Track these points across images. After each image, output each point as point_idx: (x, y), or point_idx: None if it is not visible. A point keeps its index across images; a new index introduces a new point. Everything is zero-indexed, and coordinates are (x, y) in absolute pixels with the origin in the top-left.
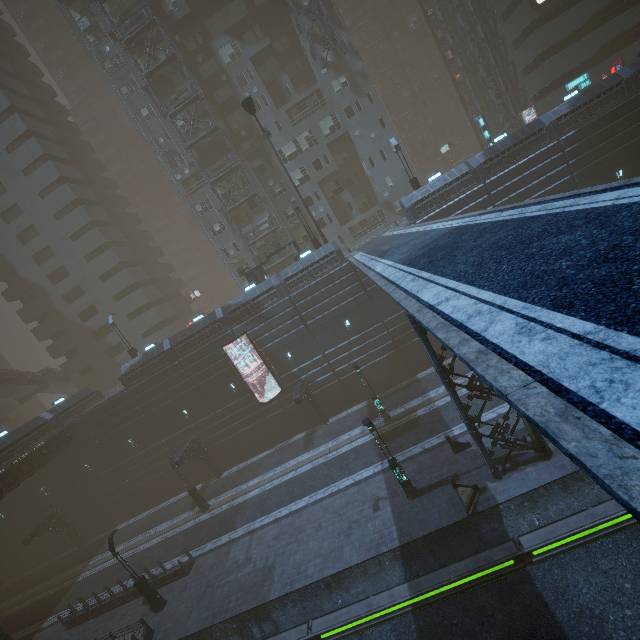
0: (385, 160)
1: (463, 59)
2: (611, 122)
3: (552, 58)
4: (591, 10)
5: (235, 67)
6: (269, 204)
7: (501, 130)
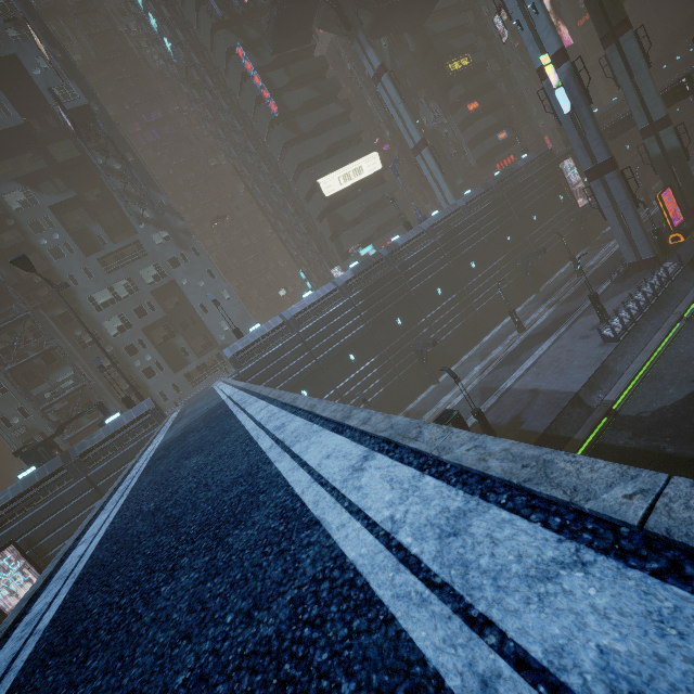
0: (218, 306)
1: (286, 223)
2: (383, 285)
3: (345, 233)
4: (364, 205)
5: (28, 213)
6: (75, 357)
7: (324, 280)
